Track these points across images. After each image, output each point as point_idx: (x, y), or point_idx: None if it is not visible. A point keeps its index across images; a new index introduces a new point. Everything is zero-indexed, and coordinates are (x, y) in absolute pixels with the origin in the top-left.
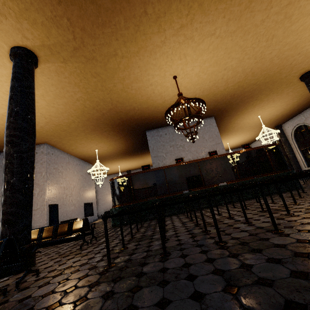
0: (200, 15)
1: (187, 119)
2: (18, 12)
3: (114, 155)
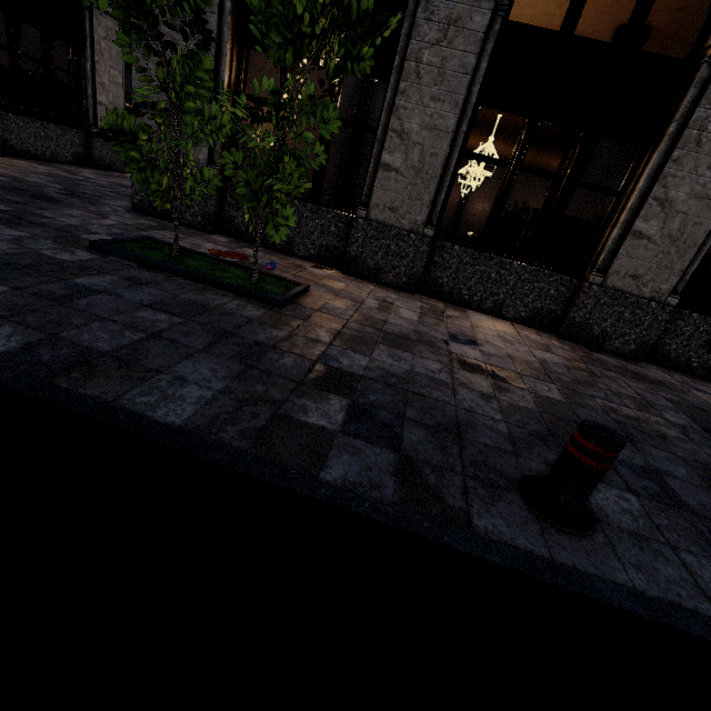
0: None
1: None
2: (702, 14)
3: (508, 130)
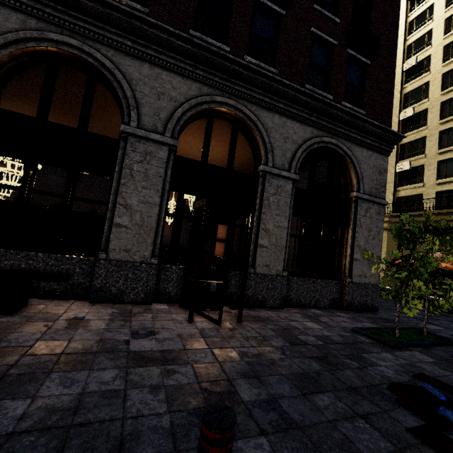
0: (19, 100)
1: (15, 169)
2: None
3: None
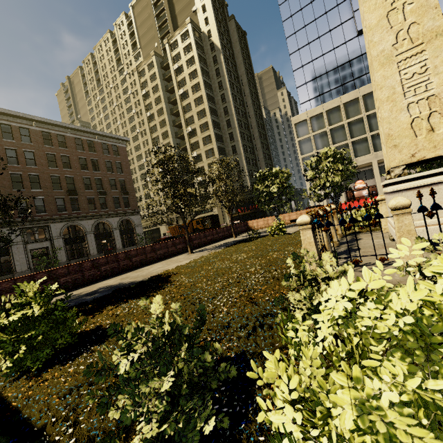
0: None
1: None
2: None
3: None
